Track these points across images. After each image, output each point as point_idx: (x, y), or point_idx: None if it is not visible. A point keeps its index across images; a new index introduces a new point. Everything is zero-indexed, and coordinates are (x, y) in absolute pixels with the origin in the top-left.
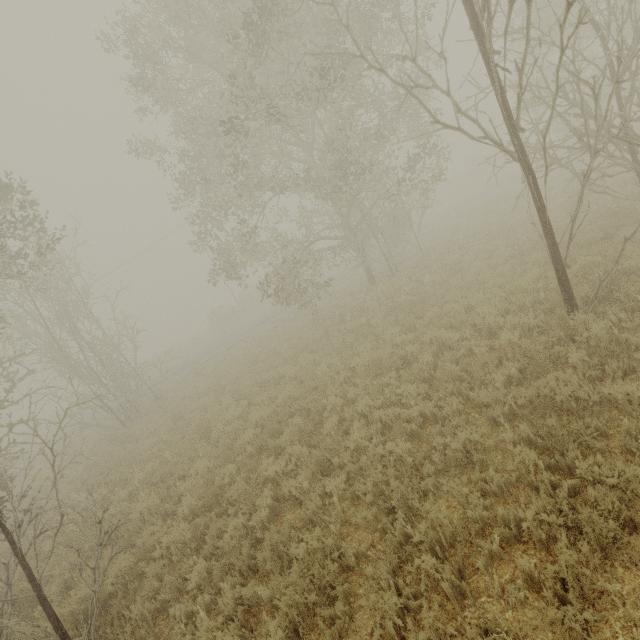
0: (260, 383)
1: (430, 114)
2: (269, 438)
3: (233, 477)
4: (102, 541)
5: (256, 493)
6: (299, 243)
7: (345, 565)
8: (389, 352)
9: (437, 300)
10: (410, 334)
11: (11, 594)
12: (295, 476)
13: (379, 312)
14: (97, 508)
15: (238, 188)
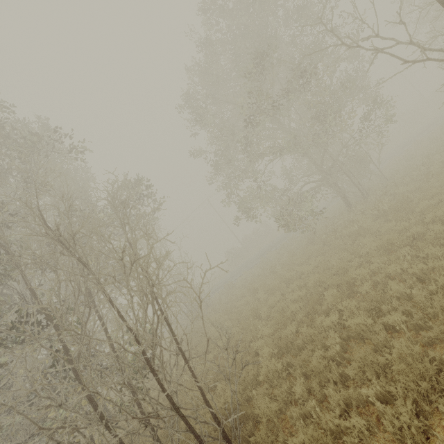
0: (284, 282)
1: (400, 59)
2: (314, 305)
3: (293, 335)
4: (234, 357)
5: (323, 336)
6: (288, 190)
7: (439, 369)
8: (395, 236)
9: (421, 198)
10: (410, 221)
11: (177, 399)
12: (347, 327)
13: (368, 218)
14: (199, 363)
15: (250, 160)
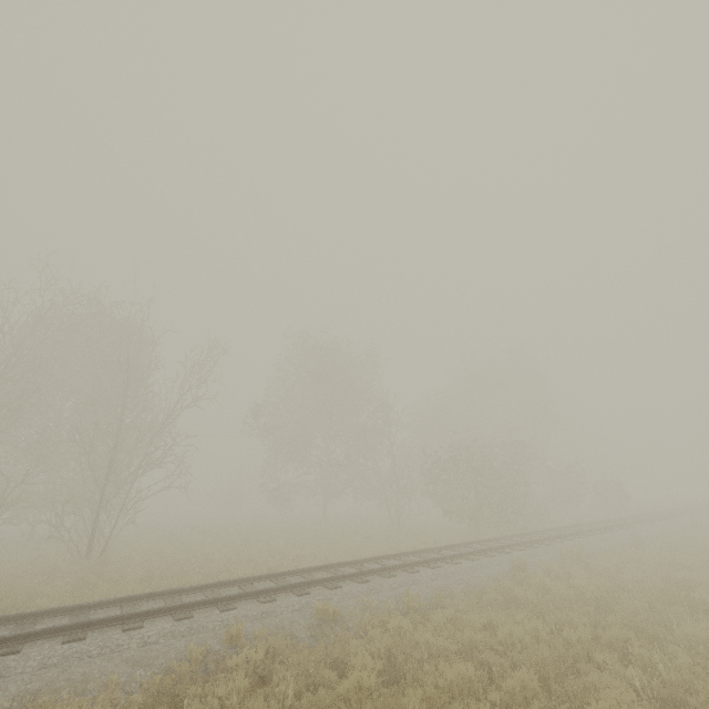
0: None
1: None
2: None
3: None
4: None
5: None
6: None
7: None
8: None
9: None
10: None
11: None
12: None
13: None
14: None
15: None
